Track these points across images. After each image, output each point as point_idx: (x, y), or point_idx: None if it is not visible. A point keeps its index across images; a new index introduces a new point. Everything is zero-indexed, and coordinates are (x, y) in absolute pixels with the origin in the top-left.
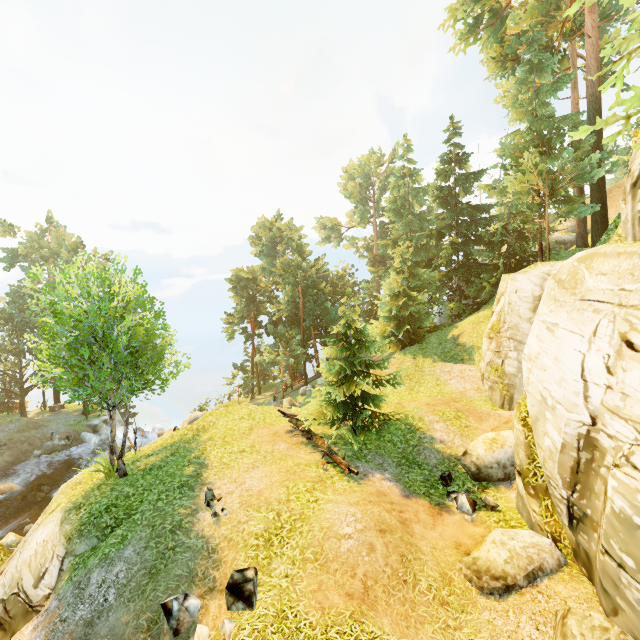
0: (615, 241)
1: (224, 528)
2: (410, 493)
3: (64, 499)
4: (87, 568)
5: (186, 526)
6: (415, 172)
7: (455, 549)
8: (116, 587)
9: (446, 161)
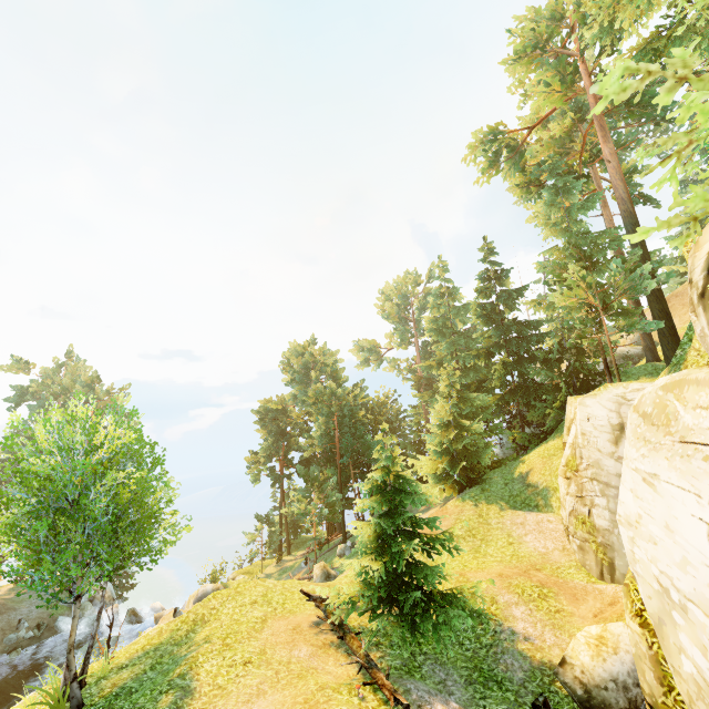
0: (694, 356)
1: None
2: None
3: None
4: None
5: None
6: (454, 291)
7: None
8: None
9: (485, 279)
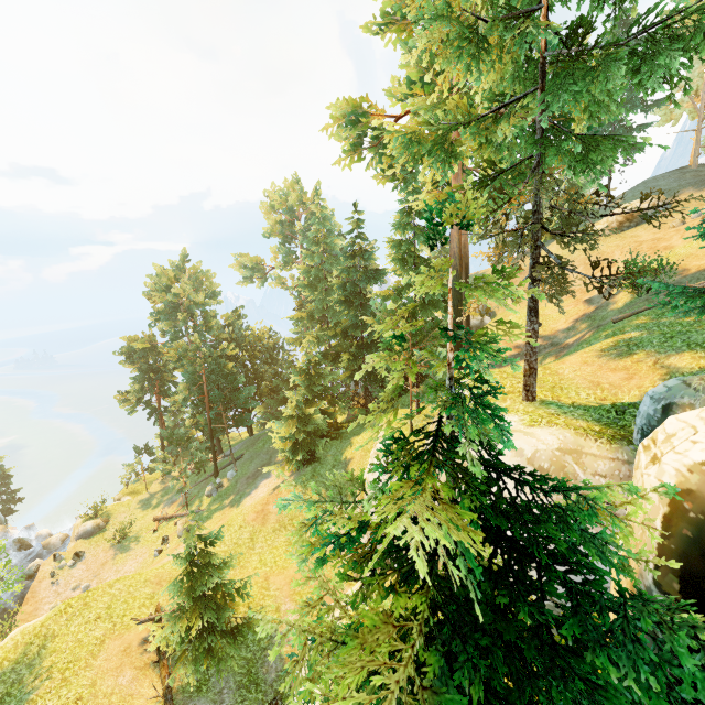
0: None
1: None
2: None
3: None
4: None
5: None
6: (329, 240)
7: None
8: None
9: (349, 255)
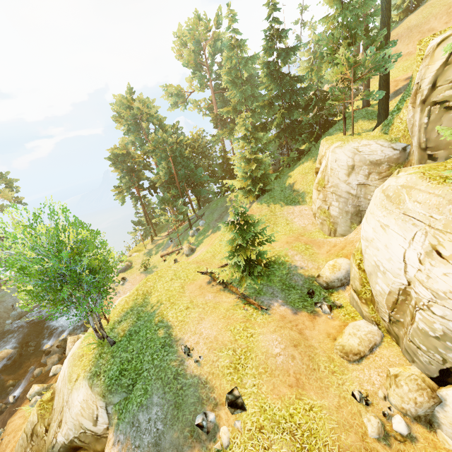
0: (398, 123)
1: (205, 367)
2: (296, 310)
3: (80, 370)
4: (131, 413)
5: (182, 373)
6: (242, 43)
7: (328, 338)
8: (160, 421)
9: (269, 37)
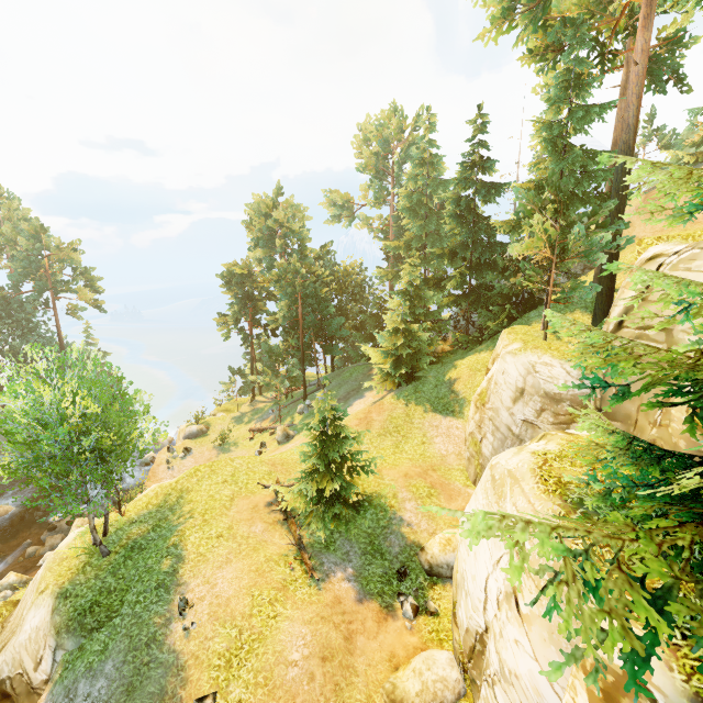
0: None
1: (193, 643)
2: (364, 595)
3: (53, 579)
4: (75, 674)
5: (160, 639)
6: (436, 160)
7: (388, 662)
8: None
9: (467, 165)
